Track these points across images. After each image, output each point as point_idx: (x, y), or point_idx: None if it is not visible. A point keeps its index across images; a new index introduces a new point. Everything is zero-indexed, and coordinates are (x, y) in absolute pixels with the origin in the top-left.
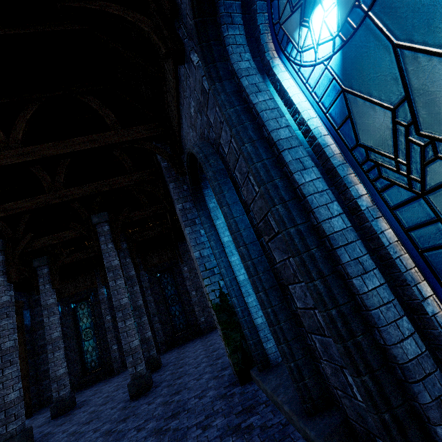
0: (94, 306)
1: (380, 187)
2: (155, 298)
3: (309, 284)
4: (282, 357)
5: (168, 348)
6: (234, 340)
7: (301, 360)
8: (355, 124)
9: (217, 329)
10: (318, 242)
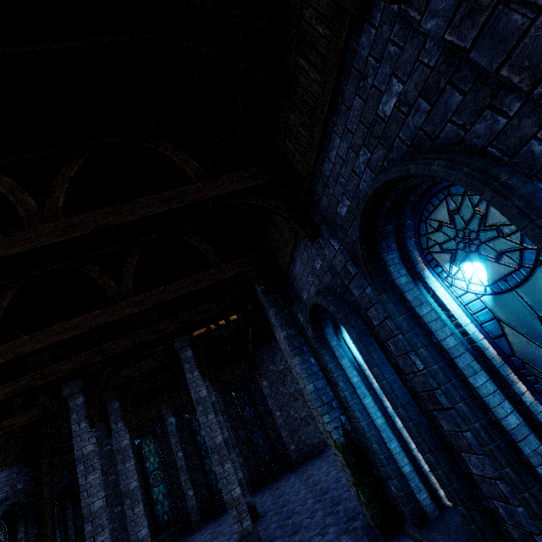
0: (162, 440)
1: (538, 390)
2: (233, 424)
3: (500, 471)
4: (437, 508)
5: (255, 489)
6: (368, 485)
7: (481, 522)
8: (510, 342)
9: (312, 459)
10: (499, 433)
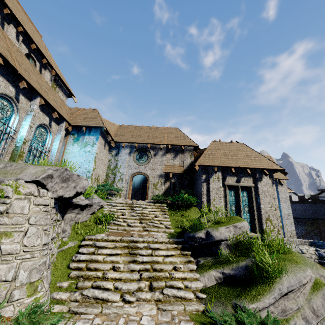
0: None
1: (2, 138)
2: None
3: None
4: None
5: None
6: None
7: None
8: (3, 129)
9: None
10: None
